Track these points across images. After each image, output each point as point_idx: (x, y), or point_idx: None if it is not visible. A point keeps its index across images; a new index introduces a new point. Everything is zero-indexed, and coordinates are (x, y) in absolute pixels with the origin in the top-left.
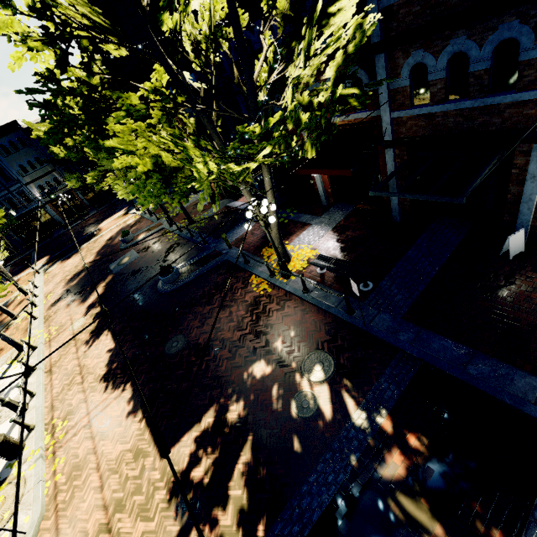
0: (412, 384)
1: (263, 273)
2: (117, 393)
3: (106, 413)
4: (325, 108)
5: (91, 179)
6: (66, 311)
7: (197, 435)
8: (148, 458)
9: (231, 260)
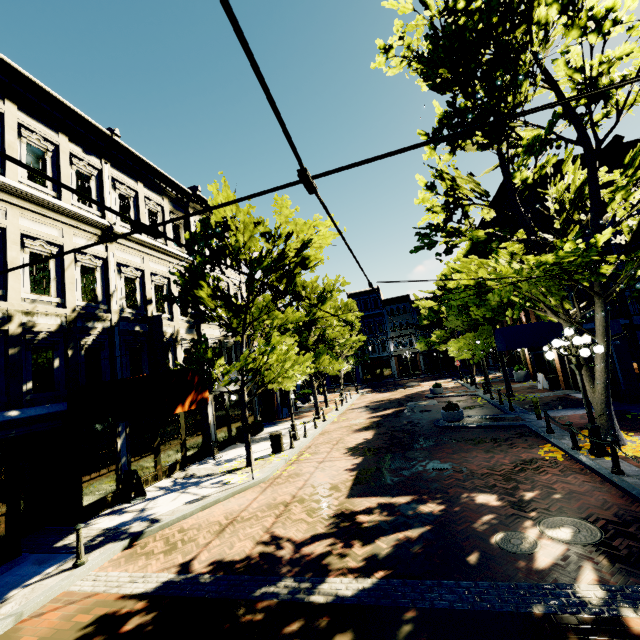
0: None
1: (564, 443)
2: (349, 458)
3: (334, 462)
4: None
5: (435, 337)
6: (357, 414)
7: (383, 502)
8: (338, 492)
9: (530, 426)
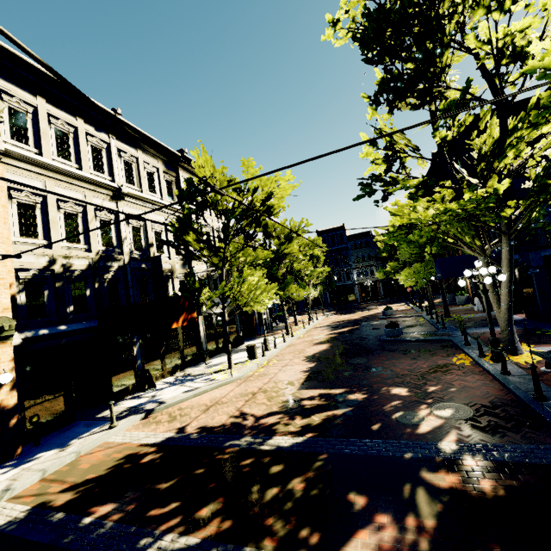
0: (548, 466)
1: (475, 353)
2: (306, 363)
3: (294, 366)
4: (546, 170)
5: (390, 267)
6: (319, 331)
7: (323, 392)
8: (292, 386)
9: (453, 340)
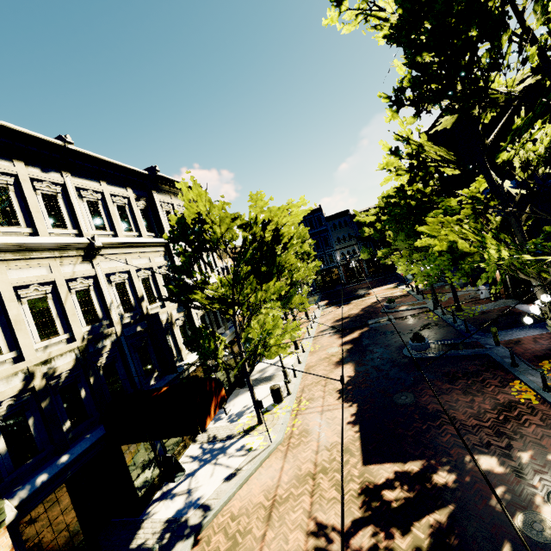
0: None
1: (534, 382)
2: (345, 405)
3: (333, 412)
4: None
5: (382, 254)
6: (328, 339)
7: (398, 470)
8: (353, 457)
9: (493, 356)
